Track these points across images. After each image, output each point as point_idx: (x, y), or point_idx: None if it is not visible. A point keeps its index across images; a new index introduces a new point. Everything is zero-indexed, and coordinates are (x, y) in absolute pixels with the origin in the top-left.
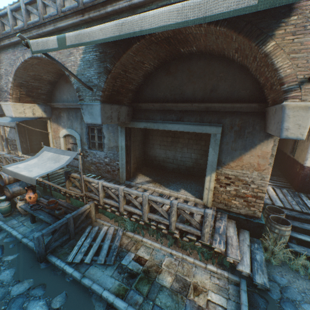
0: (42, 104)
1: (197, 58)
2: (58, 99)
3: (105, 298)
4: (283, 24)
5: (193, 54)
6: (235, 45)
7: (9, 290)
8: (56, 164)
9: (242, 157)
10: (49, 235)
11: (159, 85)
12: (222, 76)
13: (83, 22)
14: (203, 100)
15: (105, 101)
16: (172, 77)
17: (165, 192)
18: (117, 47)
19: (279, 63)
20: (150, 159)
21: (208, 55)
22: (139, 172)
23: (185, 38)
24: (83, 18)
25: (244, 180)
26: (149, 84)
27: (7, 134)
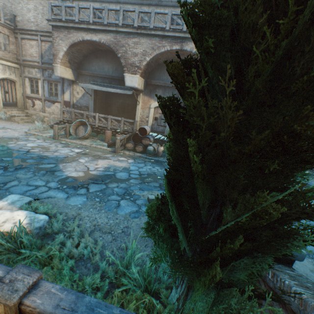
0: (145, 80)
1: None
2: (157, 78)
3: None
4: None
5: None
6: None
7: None
8: None
9: None
10: None
11: None
12: None
13: None
14: None
15: None
16: None
17: None
18: None
19: None
20: None
21: None
22: None
23: None
24: None
25: None
26: None
27: (75, 101)
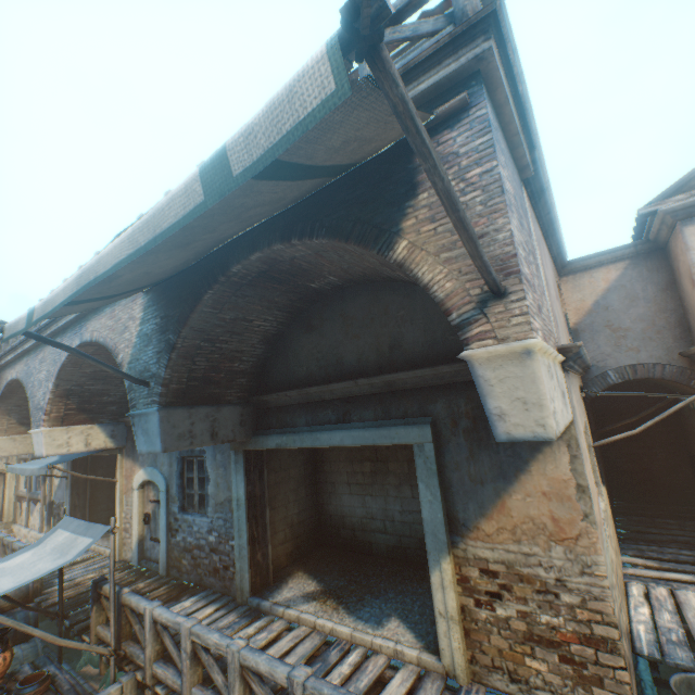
0: (110, 422)
1: (353, 293)
2: None
3: None
4: (409, 210)
5: (342, 286)
6: (372, 260)
7: None
8: (56, 562)
9: (504, 500)
10: None
11: (297, 352)
12: (405, 315)
13: None
14: (381, 370)
15: (173, 402)
16: (316, 334)
17: (341, 629)
18: (184, 304)
19: (426, 274)
20: (332, 524)
21: (371, 284)
22: (300, 566)
23: (294, 266)
24: None
25: (537, 579)
26: (281, 354)
27: (54, 493)
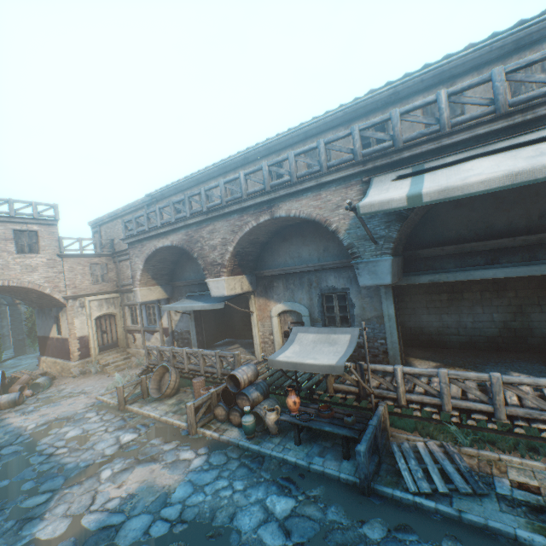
0: (249, 274)
1: None
2: (269, 264)
3: (527, 540)
4: None
5: None
6: None
7: (362, 532)
8: (337, 347)
9: None
10: (339, 459)
11: (445, 221)
12: None
13: (360, 171)
14: (529, 231)
15: (392, 254)
16: (465, 209)
17: None
18: None
19: None
20: (411, 333)
21: None
22: (406, 356)
23: None
24: (364, 168)
25: None
26: (428, 223)
27: (174, 325)
